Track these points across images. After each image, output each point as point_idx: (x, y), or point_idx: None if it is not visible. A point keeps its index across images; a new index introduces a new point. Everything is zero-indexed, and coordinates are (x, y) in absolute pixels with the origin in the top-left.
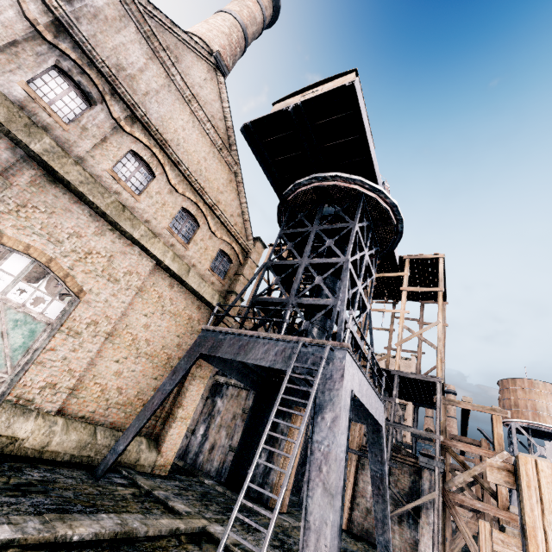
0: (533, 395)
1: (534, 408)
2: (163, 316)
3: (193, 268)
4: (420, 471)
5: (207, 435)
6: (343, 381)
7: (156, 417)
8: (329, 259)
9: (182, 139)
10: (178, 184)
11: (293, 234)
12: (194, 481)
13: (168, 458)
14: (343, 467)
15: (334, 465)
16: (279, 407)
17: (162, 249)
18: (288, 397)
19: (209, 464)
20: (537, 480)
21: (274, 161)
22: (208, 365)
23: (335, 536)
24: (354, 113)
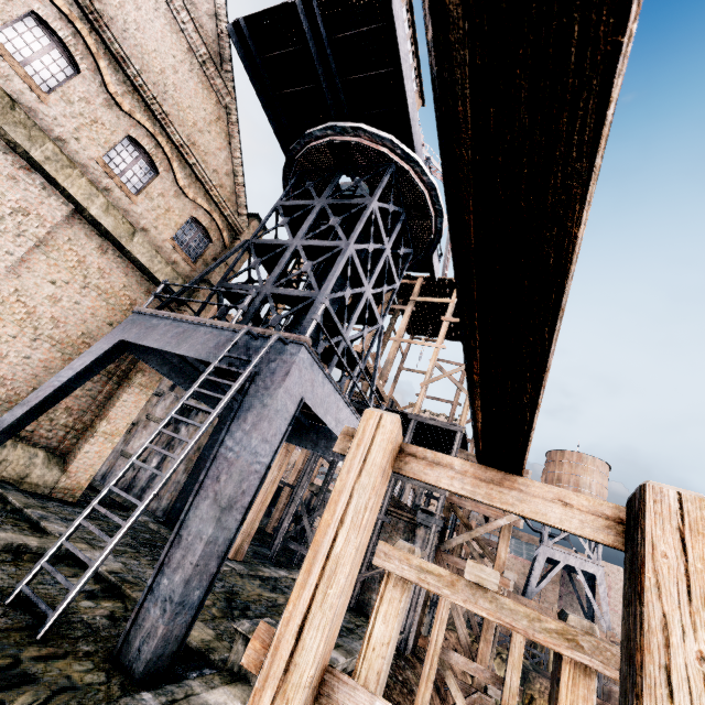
0: (579, 470)
1: (576, 484)
2: (85, 290)
3: (143, 233)
4: (416, 528)
5: (160, 469)
6: (285, 380)
7: (66, 428)
8: (328, 241)
9: (133, 23)
10: (122, 95)
11: (295, 208)
12: (119, 515)
13: (79, 481)
14: (257, 483)
15: (236, 474)
16: (185, 401)
17: (86, 190)
18: (202, 390)
19: (156, 502)
20: (372, 438)
21: (280, 95)
22: (155, 371)
23: (215, 557)
24: (387, 25)
